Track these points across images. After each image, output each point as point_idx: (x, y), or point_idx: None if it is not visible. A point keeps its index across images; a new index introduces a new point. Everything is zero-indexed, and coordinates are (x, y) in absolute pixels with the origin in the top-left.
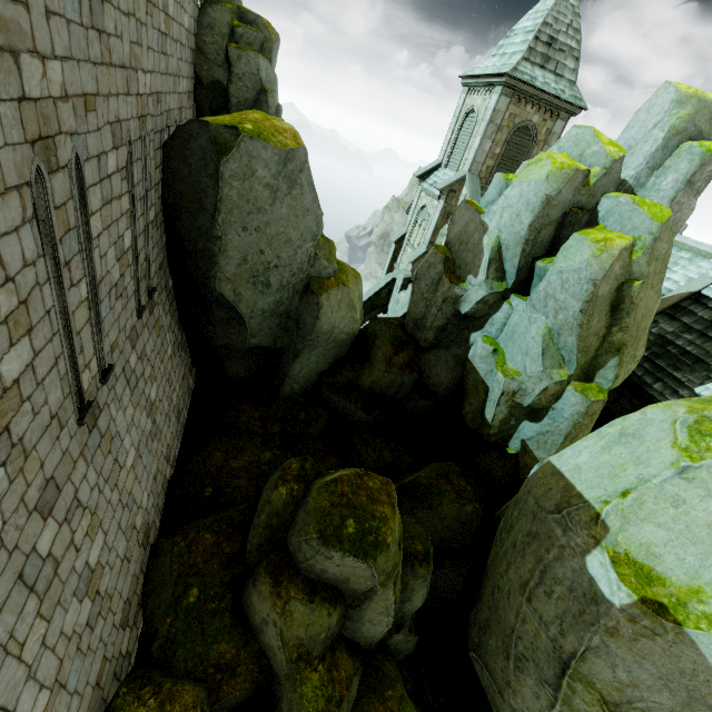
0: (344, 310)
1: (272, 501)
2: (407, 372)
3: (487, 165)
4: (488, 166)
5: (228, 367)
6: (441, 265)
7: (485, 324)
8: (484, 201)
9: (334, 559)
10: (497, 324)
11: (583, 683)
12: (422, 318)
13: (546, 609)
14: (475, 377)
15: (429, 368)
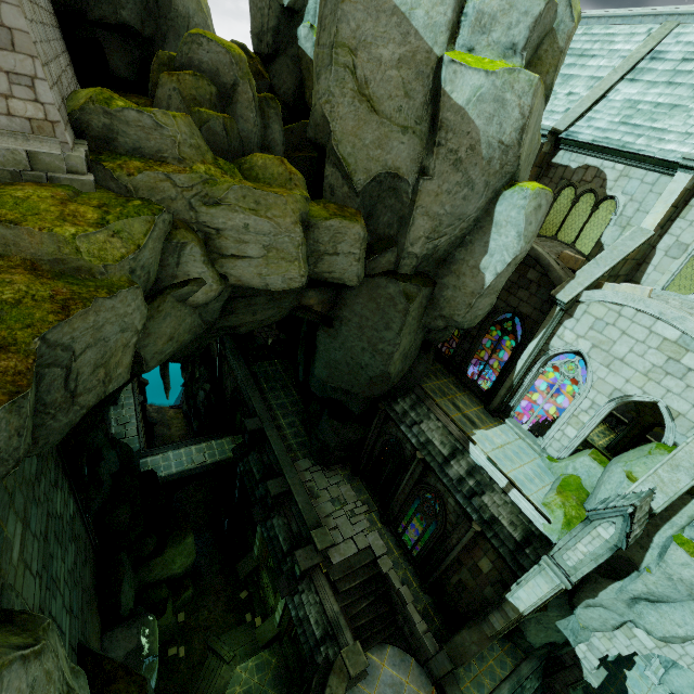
0: (195, 5)
1: (159, 56)
2: (260, 78)
3: None
4: None
5: (109, 57)
6: None
7: (304, 16)
8: None
9: (203, 45)
10: (311, 11)
11: (341, 47)
12: (261, 30)
13: (325, 38)
14: (306, 60)
15: (278, 79)
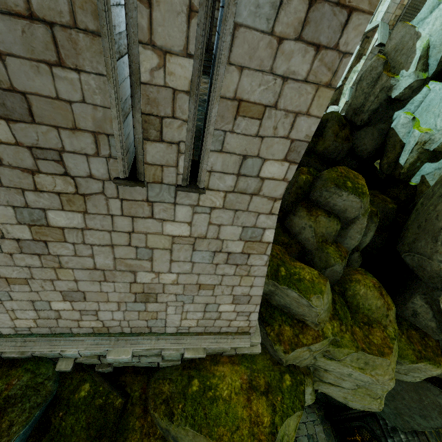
0: None
1: (298, 181)
2: (346, 142)
3: (396, 14)
4: (396, 15)
5: None
6: (381, 67)
7: (407, 104)
8: (416, 20)
9: (343, 196)
10: (416, 102)
11: None
12: (360, 107)
13: None
14: (395, 139)
15: (359, 141)
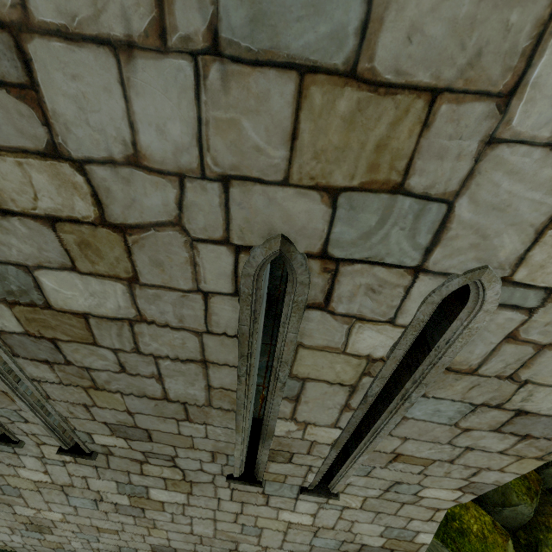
0: None
1: None
2: None
3: None
4: None
5: None
6: None
7: None
8: None
9: None
10: None
11: None
12: None
13: None
14: None
15: None
